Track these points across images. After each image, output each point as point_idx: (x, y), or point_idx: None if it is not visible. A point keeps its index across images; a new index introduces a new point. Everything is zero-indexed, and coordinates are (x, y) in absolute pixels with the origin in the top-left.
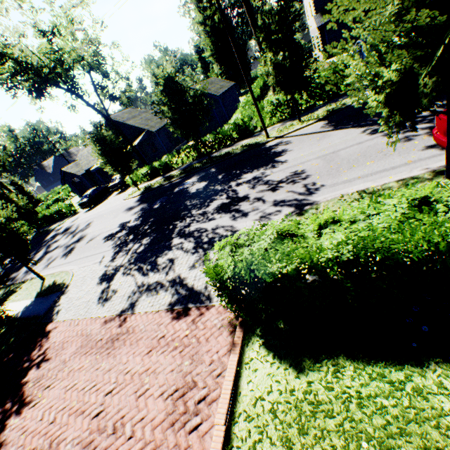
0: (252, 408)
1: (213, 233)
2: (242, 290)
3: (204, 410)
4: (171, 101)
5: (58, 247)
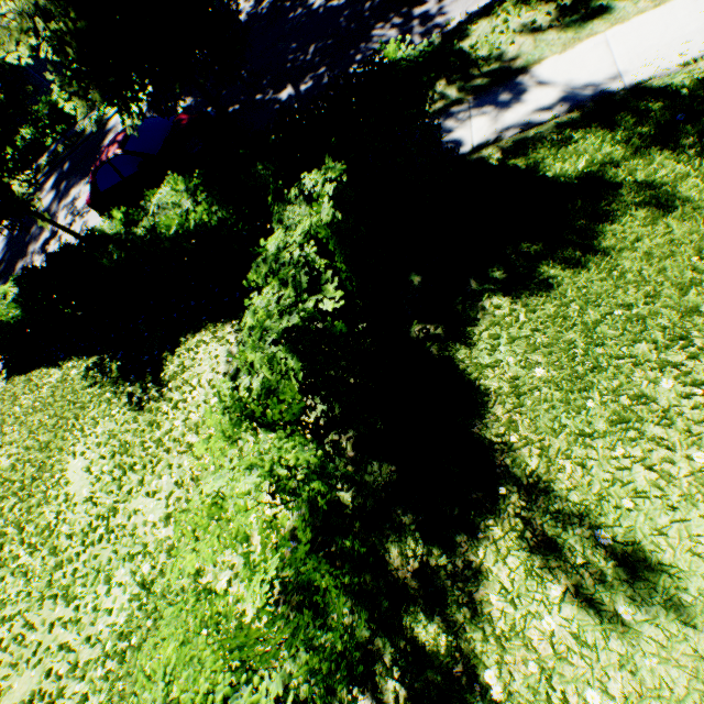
0: None
1: None
2: None
3: None
4: None
5: None
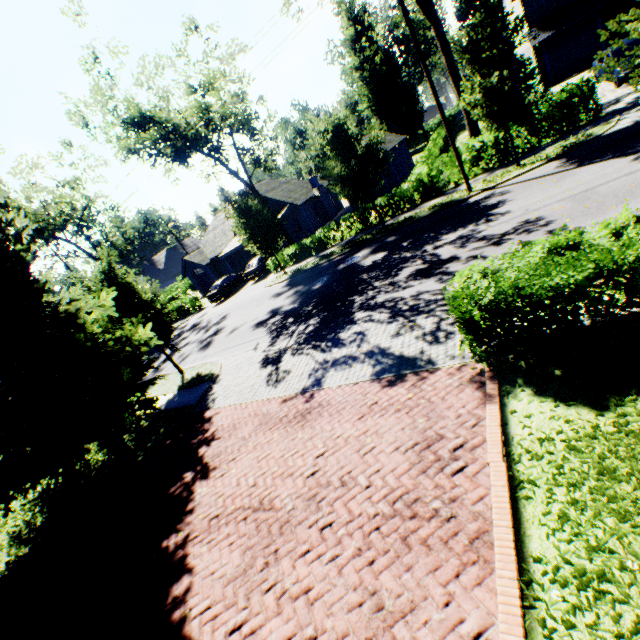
0: (537, 449)
1: (414, 299)
2: (497, 326)
3: (466, 455)
4: (339, 154)
5: (188, 343)
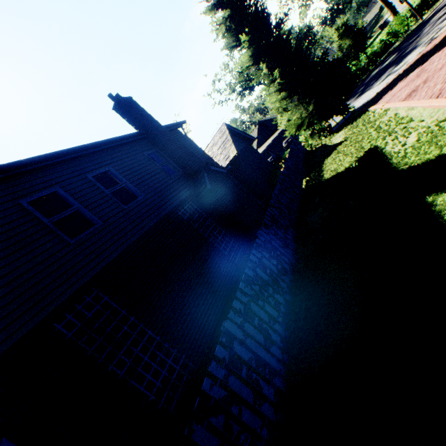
0: None
1: None
2: None
3: None
4: (347, 36)
5: None
